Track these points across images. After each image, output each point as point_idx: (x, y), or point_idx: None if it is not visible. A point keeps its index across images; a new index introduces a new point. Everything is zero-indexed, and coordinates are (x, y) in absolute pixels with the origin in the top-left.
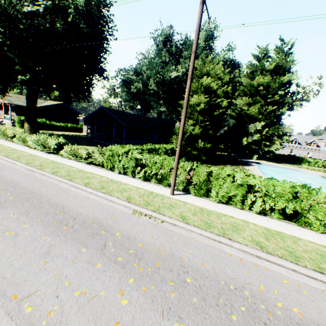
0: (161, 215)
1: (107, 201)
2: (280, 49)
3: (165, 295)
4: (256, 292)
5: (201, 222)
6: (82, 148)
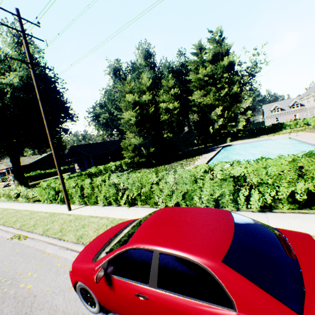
0: (30, 233)
1: (4, 233)
2: (211, 40)
3: None
4: (19, 279)
5: (58, 230)
6: None
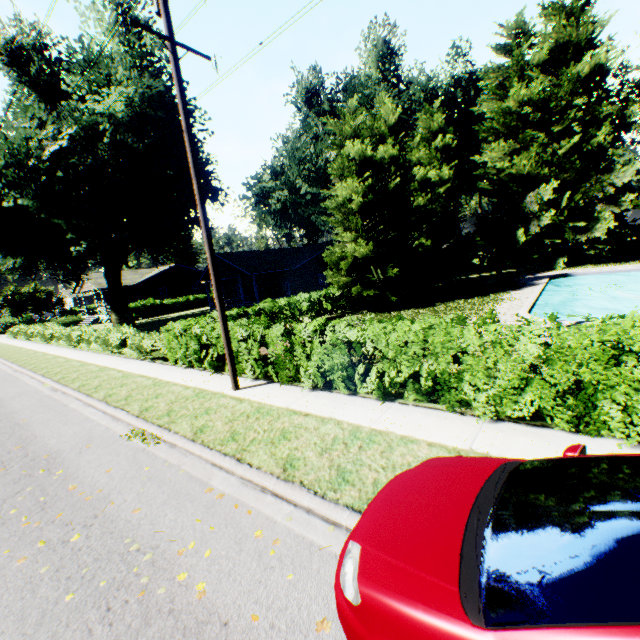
0: (164, 431)
1: (111, 420)
2: (553, 8)
3: (10, 563)
4: (170, 554)
5: (226, 434)
6: None
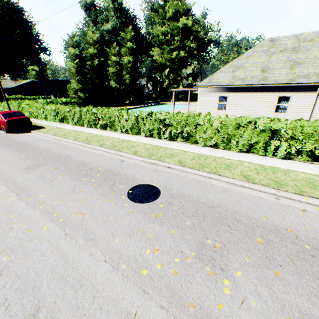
0: None
1: None
2: None
3: None
4: None
5: None
6: None
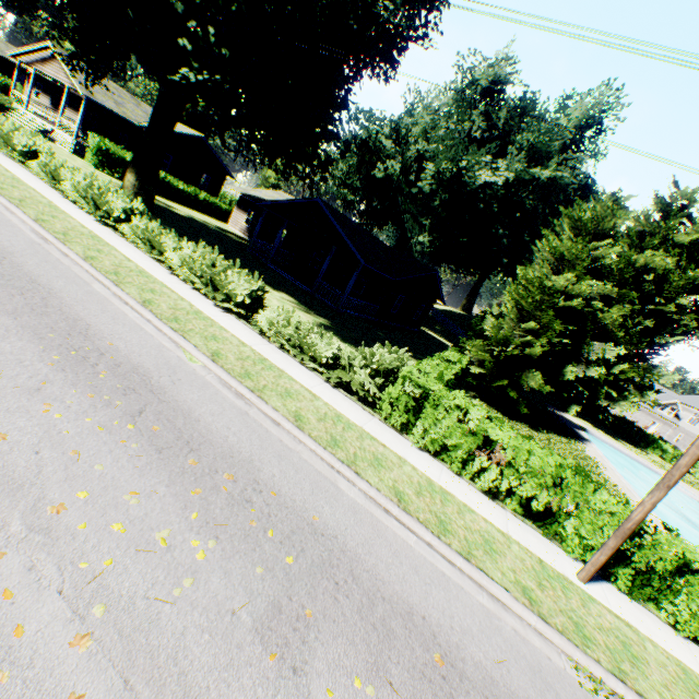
0: None
1: (489, 599)
2: None
3: None
4: None
5: None
6: (267, 296)
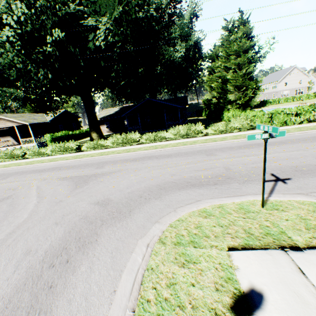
0: None
1: None
2: (243, 20)
3: None
4: None
5: None
6: None
